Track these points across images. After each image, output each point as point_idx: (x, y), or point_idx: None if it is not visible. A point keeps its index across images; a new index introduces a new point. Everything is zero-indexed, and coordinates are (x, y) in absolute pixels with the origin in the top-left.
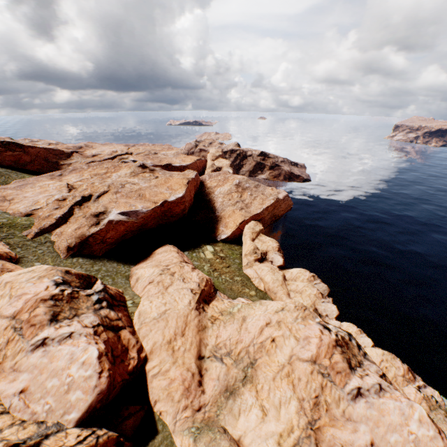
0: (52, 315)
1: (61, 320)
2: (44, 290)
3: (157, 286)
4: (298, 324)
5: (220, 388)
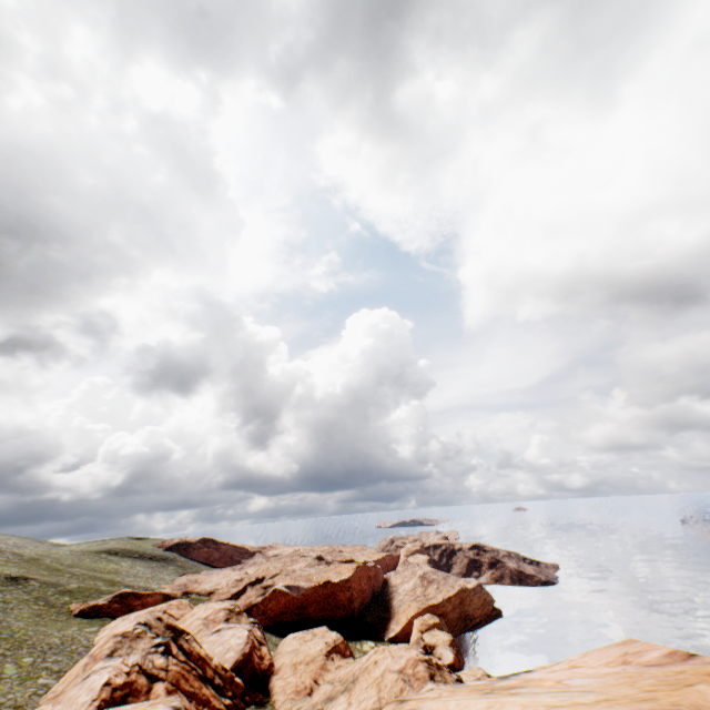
0: (226, 617)
1: (230, 622)
2: (225, 606)
3: (298, 640)
4: (400, 649)
5: (324, 698)
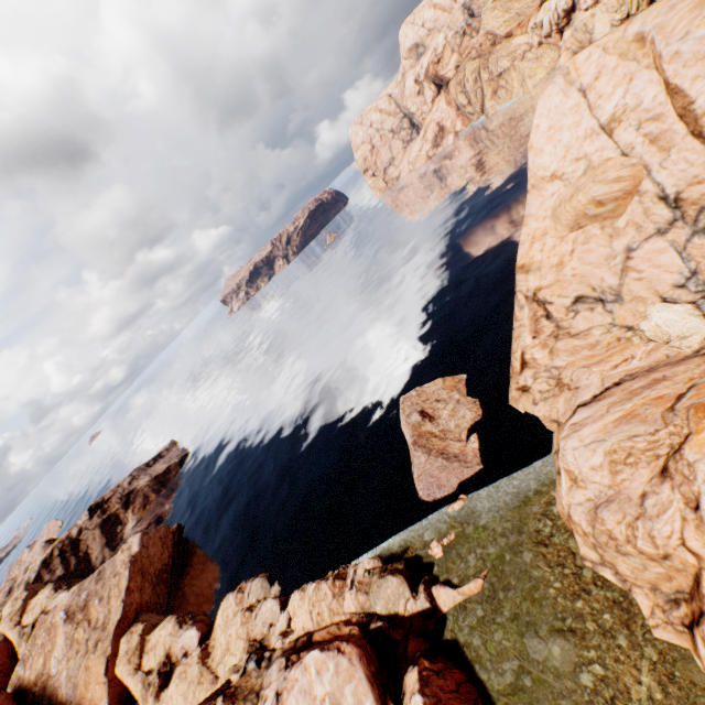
0: None
1: None
2: None
3: None
4: None
5: None
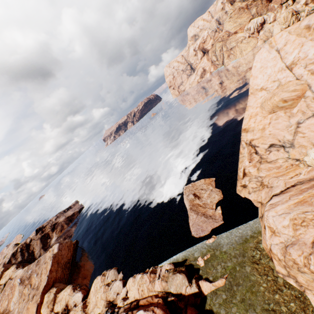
0: None
1: None
2: None
3: None
4: None
5: None
